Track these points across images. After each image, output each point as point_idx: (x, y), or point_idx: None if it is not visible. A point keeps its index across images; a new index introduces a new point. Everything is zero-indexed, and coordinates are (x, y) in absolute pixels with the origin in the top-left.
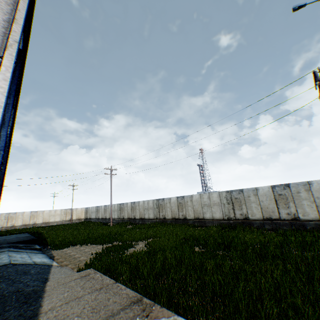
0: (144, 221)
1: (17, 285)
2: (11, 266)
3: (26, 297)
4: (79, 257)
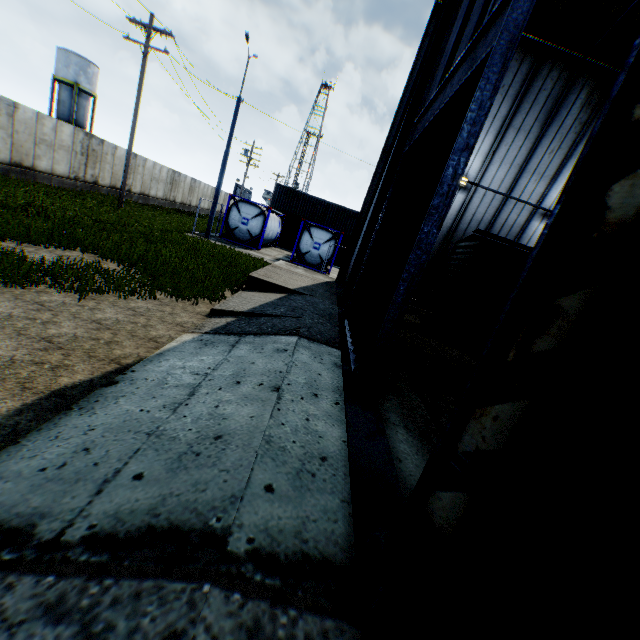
0: None
1: (312, 300)
2: (304, 328)
3: (311, 291)
4: (98, 321)
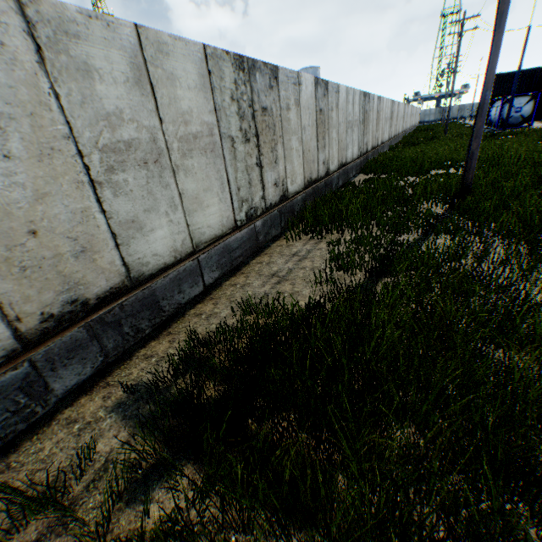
0: (347, 172)
1: None
2: None
3: None
4: None
